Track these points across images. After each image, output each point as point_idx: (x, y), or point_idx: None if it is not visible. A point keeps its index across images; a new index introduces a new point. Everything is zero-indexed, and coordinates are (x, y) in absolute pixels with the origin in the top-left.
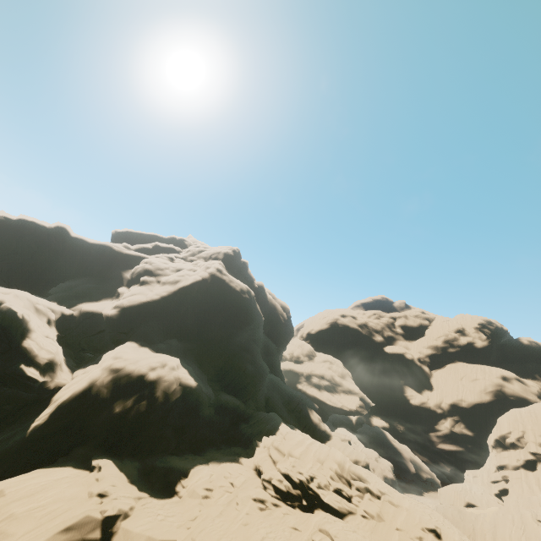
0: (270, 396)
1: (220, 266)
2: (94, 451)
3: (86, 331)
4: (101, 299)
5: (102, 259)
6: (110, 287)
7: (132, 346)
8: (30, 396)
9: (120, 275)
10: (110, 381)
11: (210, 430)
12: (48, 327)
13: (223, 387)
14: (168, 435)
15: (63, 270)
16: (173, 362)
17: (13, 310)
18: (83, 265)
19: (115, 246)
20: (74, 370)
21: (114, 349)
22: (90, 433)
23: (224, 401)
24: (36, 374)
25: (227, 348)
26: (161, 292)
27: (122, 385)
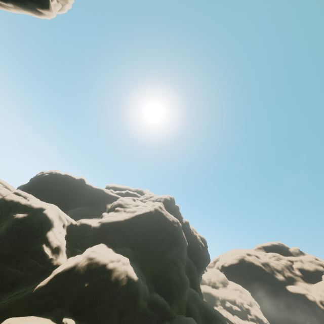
0: (190, 306)
1: (161, 205)
2: (66, 312)
3: (81, 235)
4: (93, 218)
5: (98, 196)
6: (98, 212)
7: (103, 246)
8: (42, 268)
9: (105, 206)
10: (86, 265)
11: (143, 320)
12: (62, 228)
13: (156, 288)
14: (113, 314)
15: (78, 201)
16: (125, 259)
17: (48, 212)
18: (88, 199)
19: (106, 190)
20: (69, 257)
21: (93, 246)
22: (67, 298)
23: (155, 298)
24: (49, 252)
25: (161, 260)
26: (125, 216)
27: (92, 268)
